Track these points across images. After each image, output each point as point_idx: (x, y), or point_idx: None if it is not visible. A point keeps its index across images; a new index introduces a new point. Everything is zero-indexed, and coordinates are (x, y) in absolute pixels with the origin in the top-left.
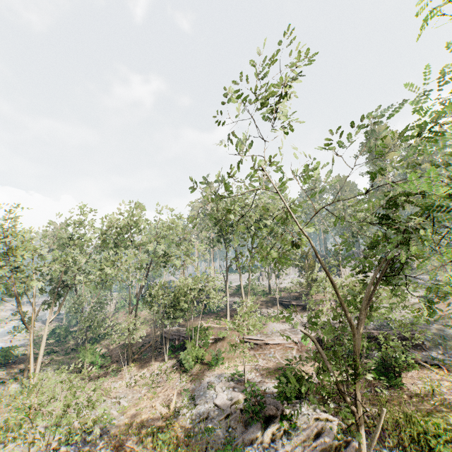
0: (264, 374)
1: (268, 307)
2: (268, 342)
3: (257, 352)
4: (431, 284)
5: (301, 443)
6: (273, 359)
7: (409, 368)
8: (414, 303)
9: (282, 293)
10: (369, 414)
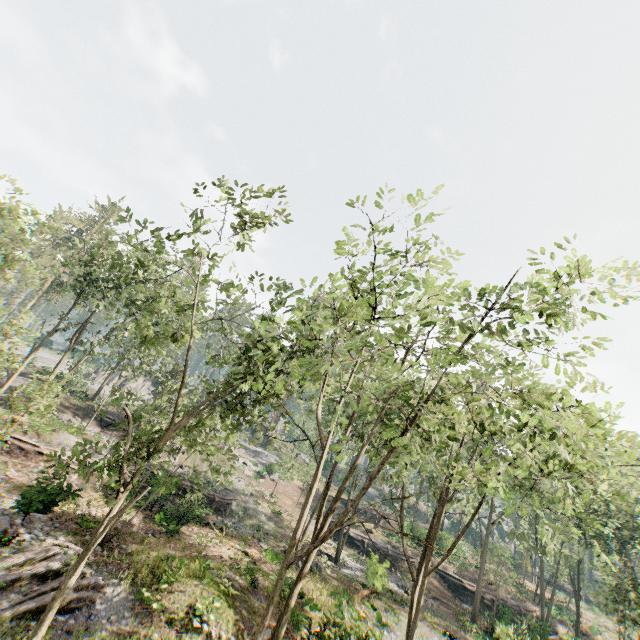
0: (7, 487)
1: (75, 415)
2: (45, 452)
3: (15, 460)
4: (272, 463)
5: (10, 566)
6: (36, 476)
7: (195, 518)
8: (247, 475)
9: (111, 407)
10: (122, 550)
